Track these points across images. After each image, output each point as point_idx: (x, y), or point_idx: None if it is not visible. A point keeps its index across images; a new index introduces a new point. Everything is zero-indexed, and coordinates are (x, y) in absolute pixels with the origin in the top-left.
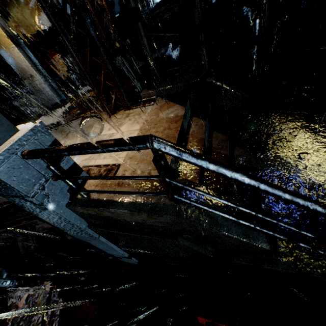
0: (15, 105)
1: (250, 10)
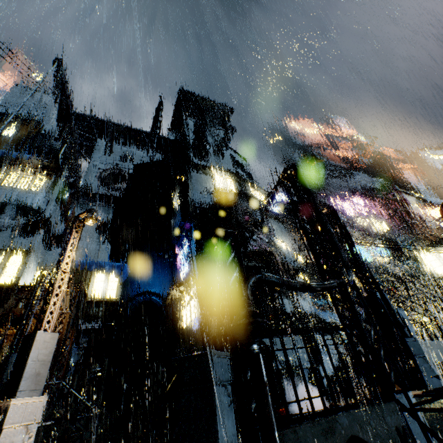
0: None
1: (123, 379)
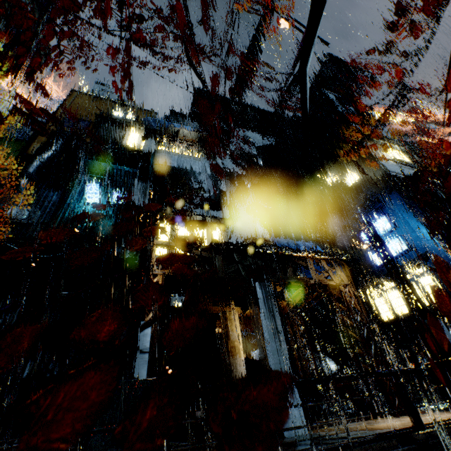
0: (195, 415)
1: None
